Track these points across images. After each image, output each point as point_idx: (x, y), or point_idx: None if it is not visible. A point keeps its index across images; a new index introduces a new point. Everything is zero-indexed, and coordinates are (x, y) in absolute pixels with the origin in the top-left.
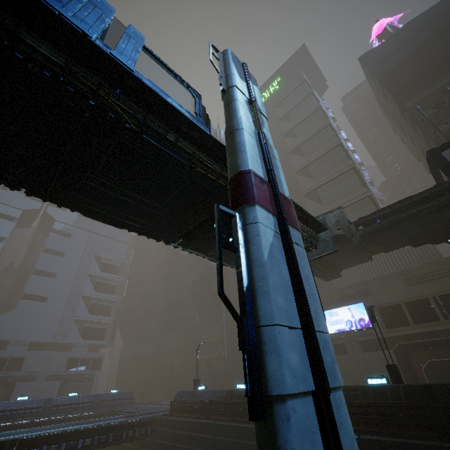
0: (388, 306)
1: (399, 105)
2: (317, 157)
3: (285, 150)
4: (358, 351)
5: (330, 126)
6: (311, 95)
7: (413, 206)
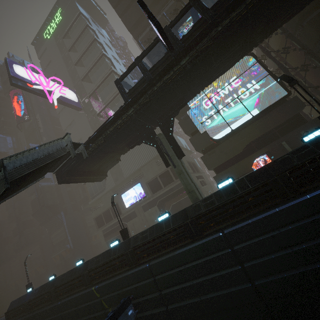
0: (152, 180)
1: (135, 39)
2: (100, 82)
3: (78, 78)
4: (142, 213)
5: (105, 56)
6: (88, 27)
7: (112, 124)
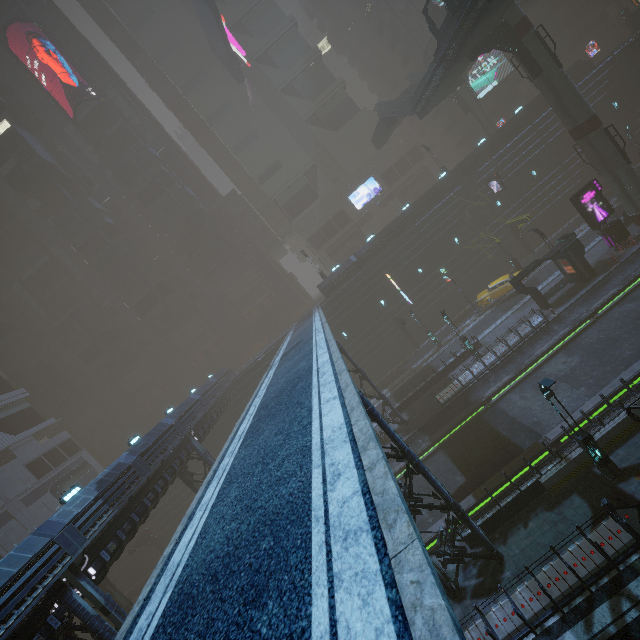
0: (386, 172)
1: None
2: (276, 39)
3: None
4: (380, 210)
5: None
6: None
7: None
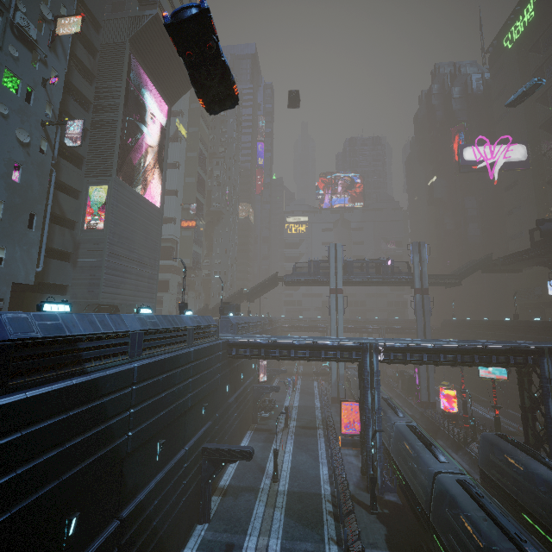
0: None
1: None
2: None
3: (535, 123)
4: None
5: None
6: None
7: (520, 256)
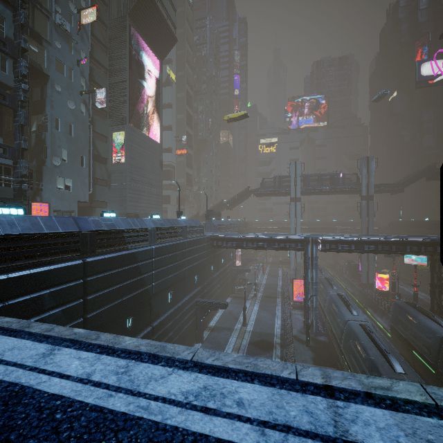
0: None
1: None
2: None
3: None
4: None
5: None
6: None
7: None
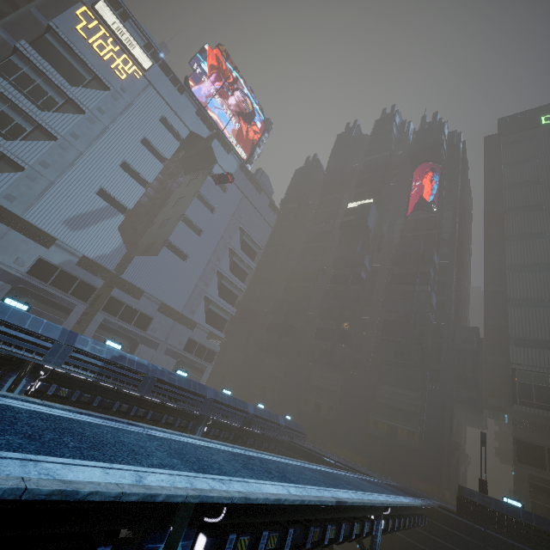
0: None
1: None
2: None
3: None
4: None
5: None
6: None
7: None
